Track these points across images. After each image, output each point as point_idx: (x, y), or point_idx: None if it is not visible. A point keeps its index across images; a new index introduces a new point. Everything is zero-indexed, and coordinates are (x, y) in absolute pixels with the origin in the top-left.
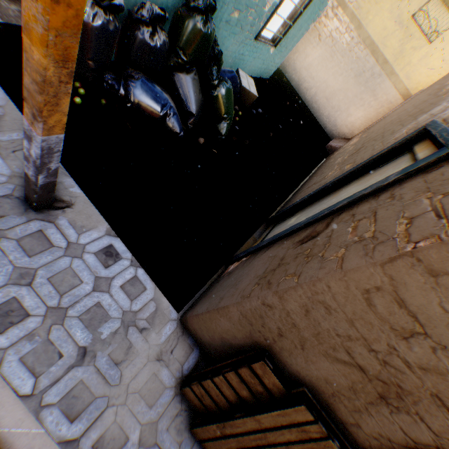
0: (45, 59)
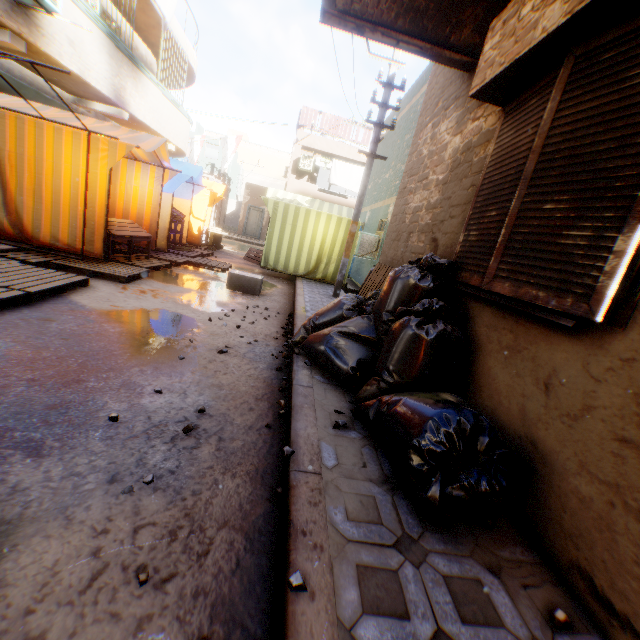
0: (348, 237)
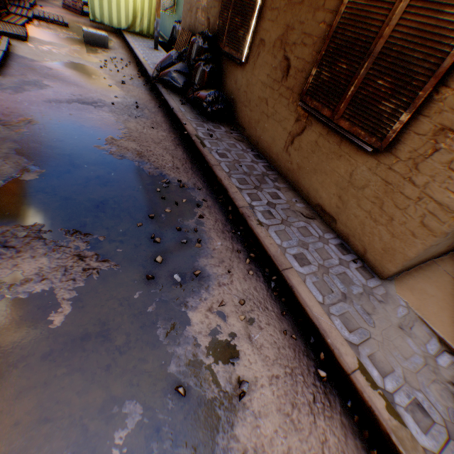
0: None
